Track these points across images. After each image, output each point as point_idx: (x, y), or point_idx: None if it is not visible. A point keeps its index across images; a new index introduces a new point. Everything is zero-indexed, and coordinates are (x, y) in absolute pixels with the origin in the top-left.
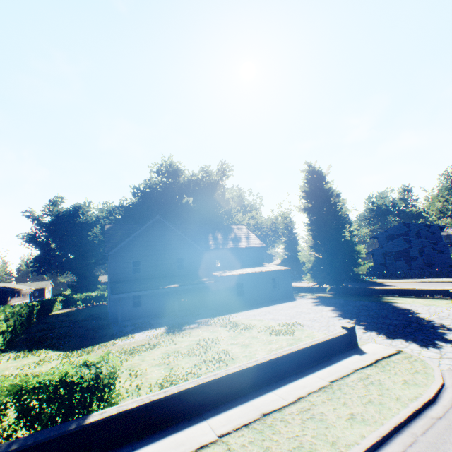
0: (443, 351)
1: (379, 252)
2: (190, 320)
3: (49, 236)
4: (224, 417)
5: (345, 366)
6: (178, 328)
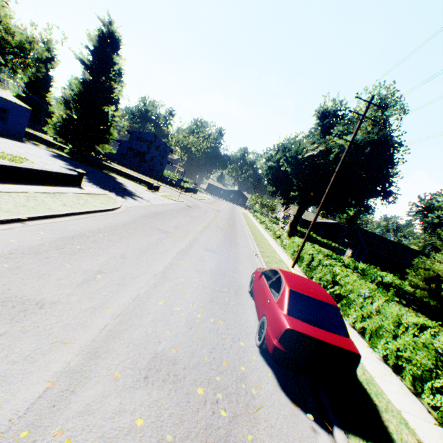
0: (129, 201)
1: (127, 145)
2: None
3: None
4: None
5: (68, 190)
6: None
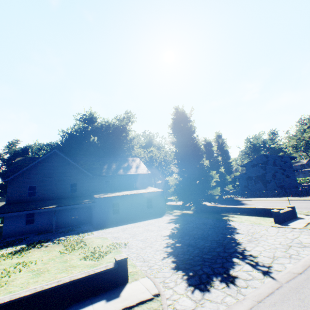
0: (206, 298)
1: (243, 177)
2: (55, 238)
3: (6, 168)
4: None
5: None
6: (31, 246)
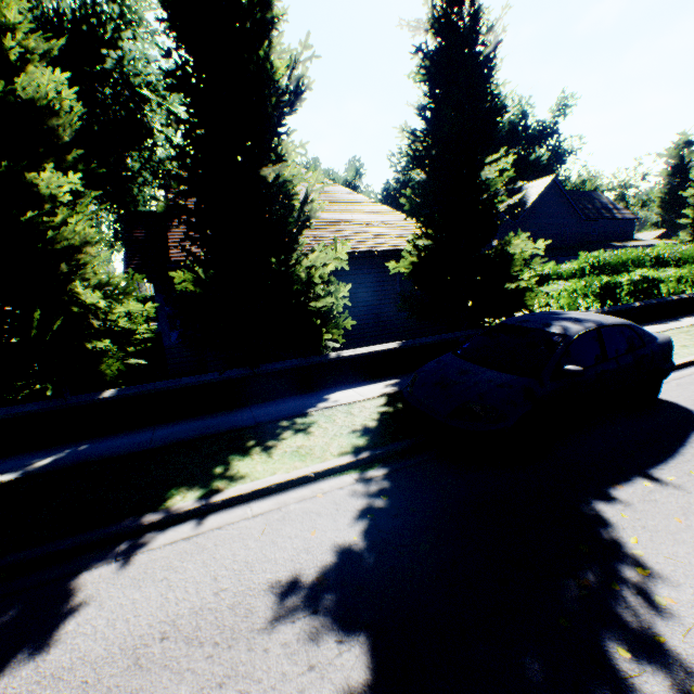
0: None
1: None
2: None
3: None
4: None
5: None
6: None
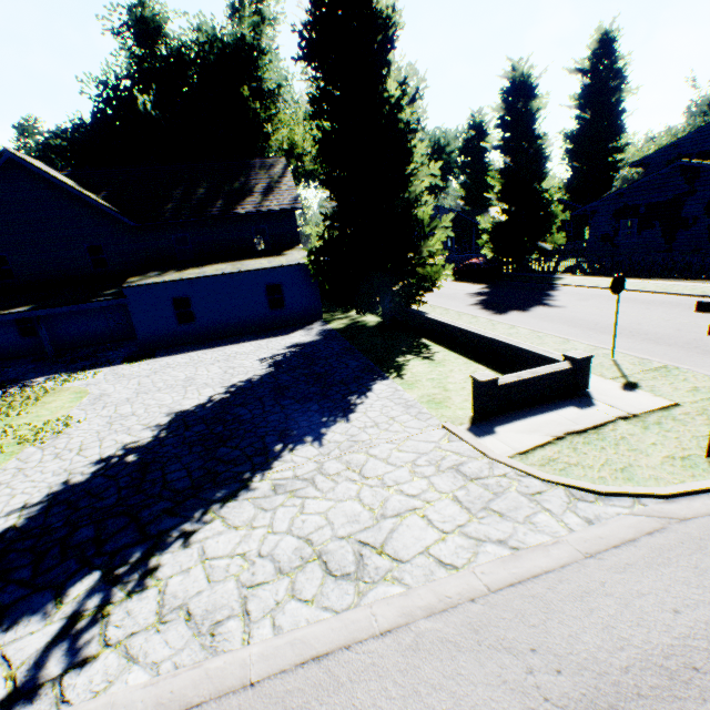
0: None
1: (610, 207)
2: (32, 377)
3: None
4: None
5: None
6: None
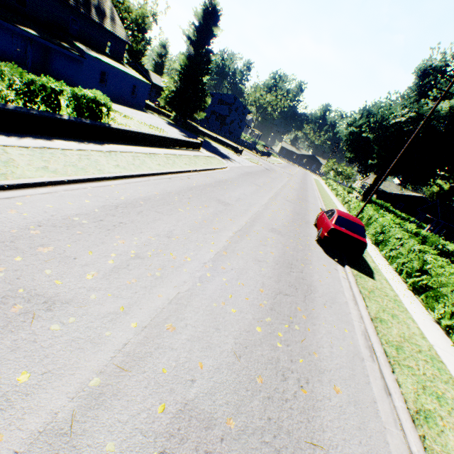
0: (228, 162)
1: (210, 109)
2: None
3: None
4: (161, 150)
5: (197, 154)
6: None
